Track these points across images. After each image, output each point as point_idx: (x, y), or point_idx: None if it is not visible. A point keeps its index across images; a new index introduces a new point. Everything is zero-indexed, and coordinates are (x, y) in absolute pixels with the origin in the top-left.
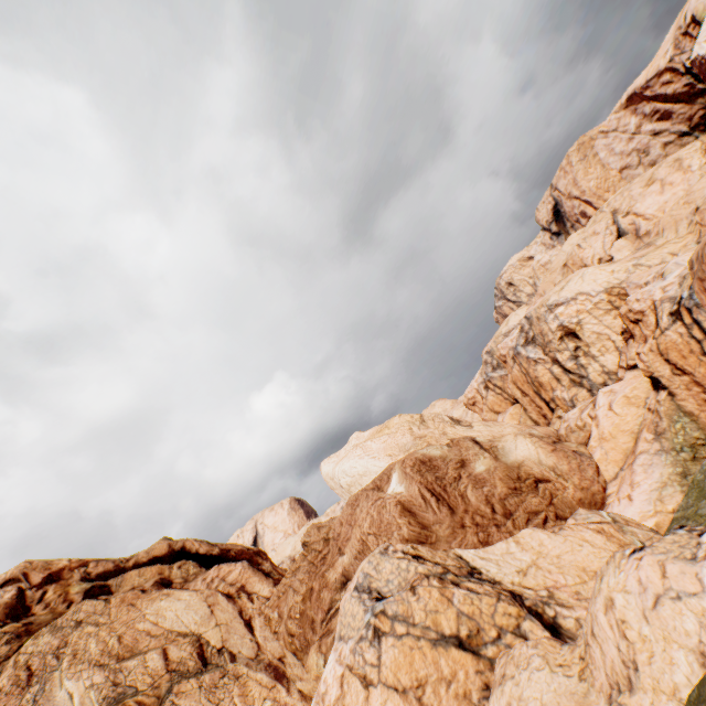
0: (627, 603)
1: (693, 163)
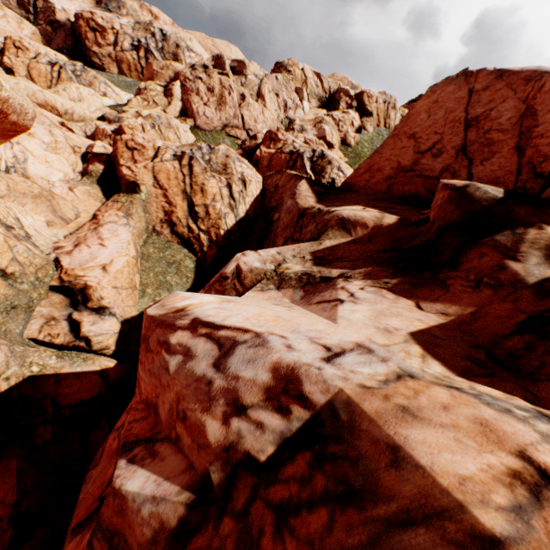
0: (85, 91)
1: (27, 31)
